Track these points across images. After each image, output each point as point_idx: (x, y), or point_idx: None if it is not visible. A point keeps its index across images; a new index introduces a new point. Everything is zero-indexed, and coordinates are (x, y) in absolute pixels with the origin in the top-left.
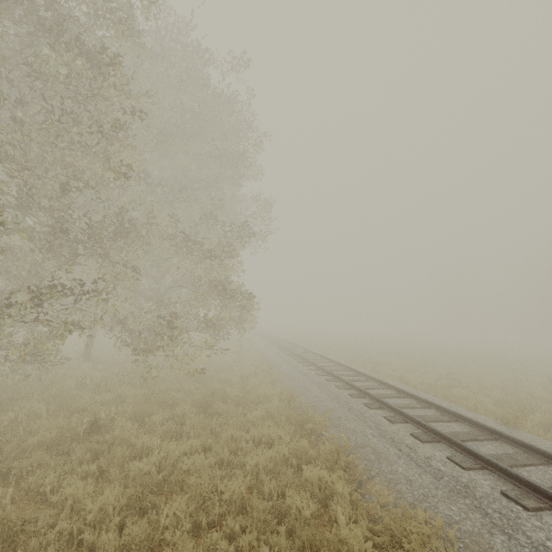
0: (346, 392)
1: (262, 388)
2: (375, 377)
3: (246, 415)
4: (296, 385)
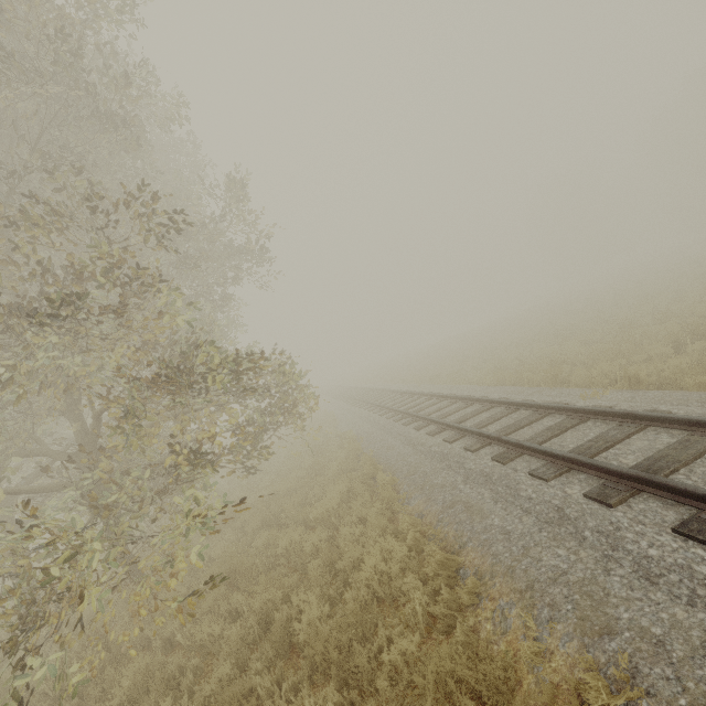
0: (574, 490)
1: (370, 565)
2: (579, 401)
3: (354, 704)
4: (440, 507)
